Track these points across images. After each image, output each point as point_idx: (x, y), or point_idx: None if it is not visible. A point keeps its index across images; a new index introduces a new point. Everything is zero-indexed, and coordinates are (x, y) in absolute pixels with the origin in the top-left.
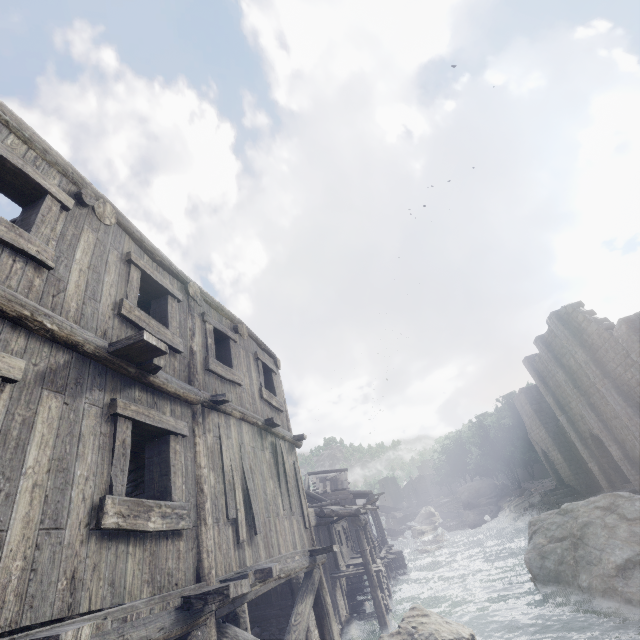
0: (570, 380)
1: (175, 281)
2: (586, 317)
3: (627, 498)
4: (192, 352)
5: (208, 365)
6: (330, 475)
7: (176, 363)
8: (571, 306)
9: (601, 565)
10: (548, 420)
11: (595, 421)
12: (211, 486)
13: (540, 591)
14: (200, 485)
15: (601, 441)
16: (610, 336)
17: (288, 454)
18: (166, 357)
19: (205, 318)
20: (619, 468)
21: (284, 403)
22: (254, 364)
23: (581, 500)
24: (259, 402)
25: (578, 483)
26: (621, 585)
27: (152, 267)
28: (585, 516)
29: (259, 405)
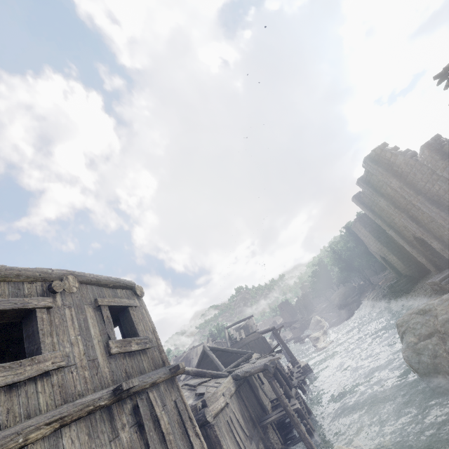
0: (391, 204)
1: None
2: (393, 153)
3: None
4: None
5: None
6: (242, 324)
7: None
8: (379, 148)
9: None
10: (380, 235)
11: (416, 228)
12: None
13: (423, 381)
14: None
15: (423, 240)
16: (415, 162)
17: (165, 398)
18: None
19: None
20: (440, 255)
21: (153, 333)
22: (95, 315)
23: (417, 283)
24: (106, 364)
25: (412, 272)
26: None
27: None
28: (443, 314)
29: (106, 368)
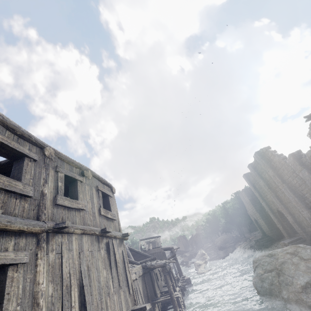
0: (266, 185)
1: (34, 147)
2: (272, 153)
3: (302, 247)
4: (43, 194)
5: (56, 201)
6: (151, 240)
7: (26, 205)
8: (265, 148)
9: (293, 286)
10: (256, 204)
11: (279, 204)
12: (48, 296)
13: (262, 300)
14: (36, 300)
15: (282, 214)
16: (285, 162)
17: (118, 247)
18: (16, 202)
19: (57, 169)
20: (292, 226)
21: (117, 214)
22: (96, 193)
23: (275, 243)
24: (98, 217)
25: (272, 234)
26: (305, 297)
27: (13, 139)
28: (282, 258)
29: (98, 219)
